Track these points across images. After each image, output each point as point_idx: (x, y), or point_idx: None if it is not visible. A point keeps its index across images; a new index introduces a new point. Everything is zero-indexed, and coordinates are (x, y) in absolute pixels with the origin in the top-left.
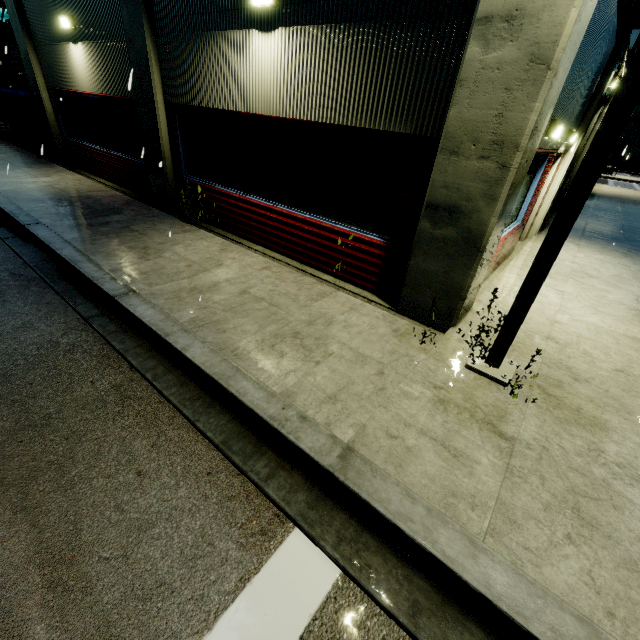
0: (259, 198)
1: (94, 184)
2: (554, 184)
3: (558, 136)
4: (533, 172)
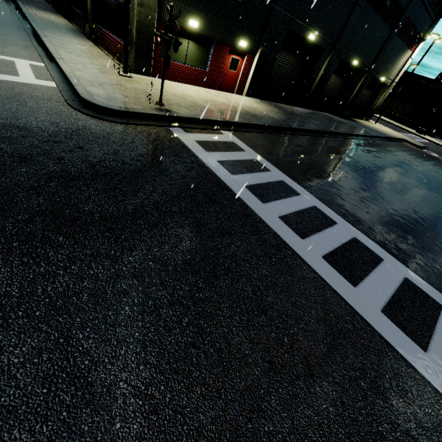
0: (109, 31)
1: (69, 24)
2: (251, 71)
3: (196, 26)
4: (207, 47)
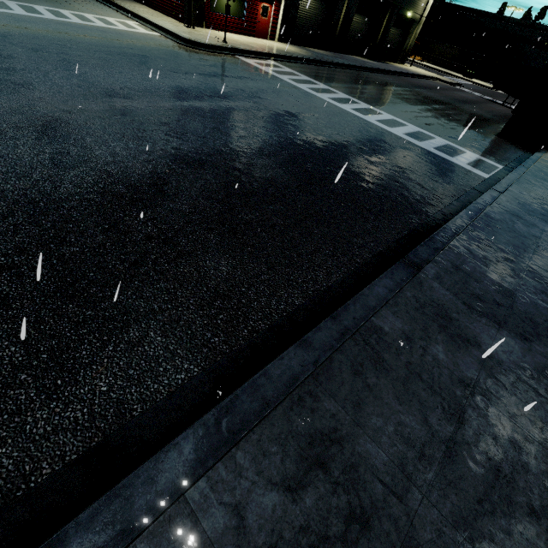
0: None
1: None
2: (280, 16)
3: None
4: None
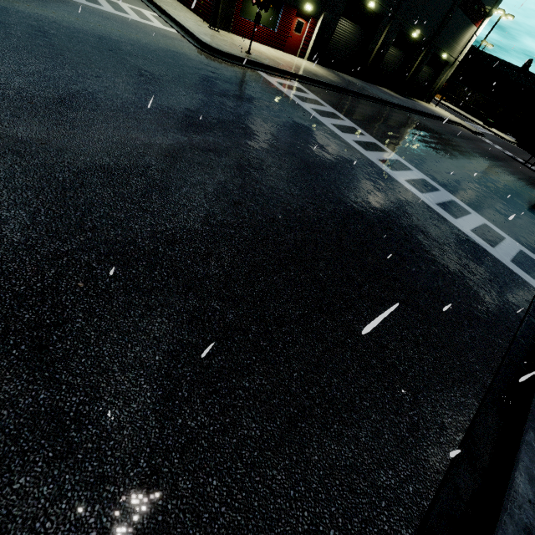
0: None
1: None
2: (314, 35)
3: None
4: (278, 8)
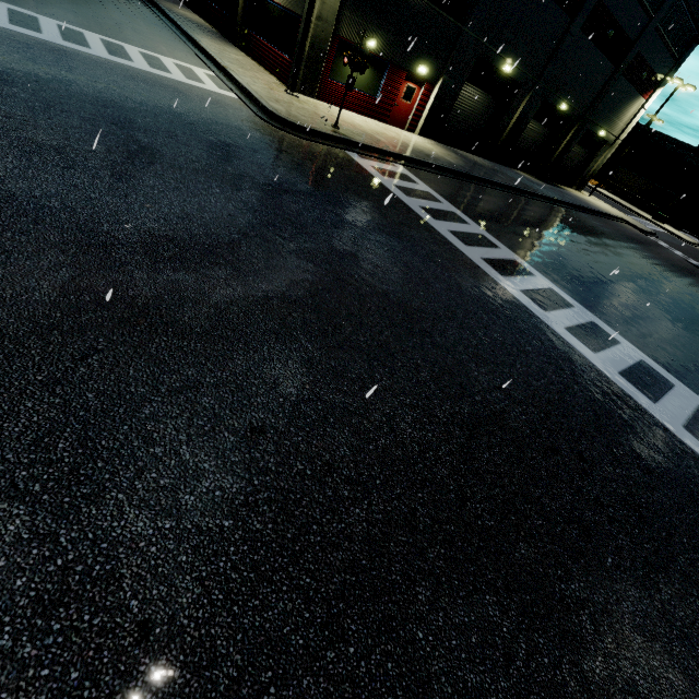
0: (266, 41)
1: (205, 23)
2: (429, 104)
3: (372, 45)
4: (381, 70)
